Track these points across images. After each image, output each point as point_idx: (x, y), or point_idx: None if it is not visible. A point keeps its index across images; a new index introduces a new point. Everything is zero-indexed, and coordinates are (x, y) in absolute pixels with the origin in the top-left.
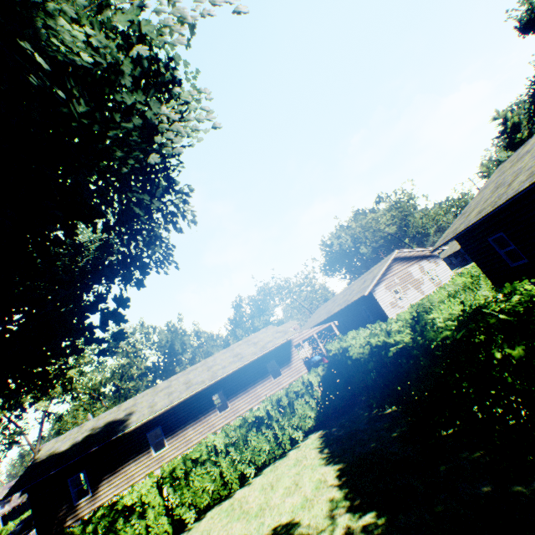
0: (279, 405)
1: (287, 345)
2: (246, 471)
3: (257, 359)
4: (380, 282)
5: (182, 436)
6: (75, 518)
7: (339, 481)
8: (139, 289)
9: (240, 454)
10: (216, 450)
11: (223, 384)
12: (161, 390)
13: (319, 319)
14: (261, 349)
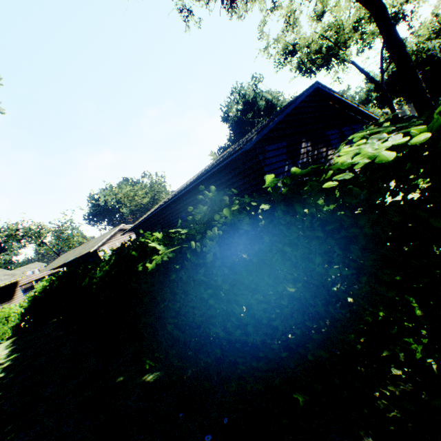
0: None
1: (14, 286)
2: None
3: None
4: (106, 243)
5: None
6: None
7: (9, 351)
8: None
9: None
10: None
11: None
12: None
13: (57, 265)
14: None
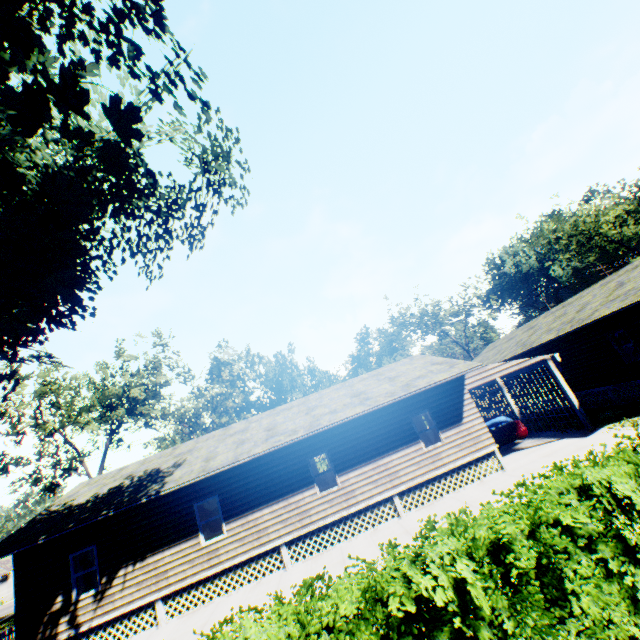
0: (500, 561)
1: (455, 388)
2: None
3: (395, 406)
4: None
5: (252, 521)
6: (72, 623)
7: None
8: (111, 174)
9: None
10: None
11: (330, 442)
12: (232, 435)
13: (502, 356)
14: (403, 389)
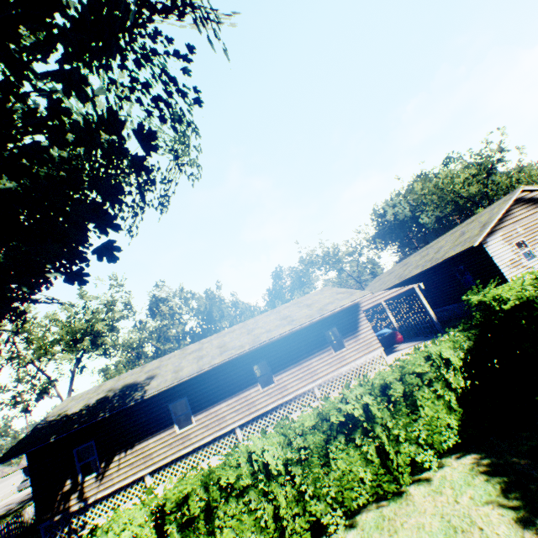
0: (385, 395)
1: (354, 310)
2: (325, 519)
3: (313, 325)
4: (495, 230)
5: (213, 413)
6: (80, 498)
7: None
8: (138, 175)
9: (313, 482)
10: (268, 469)
11: (267, 353)
12: (190, 353)
13: (385, 286)
14: (318, 312)
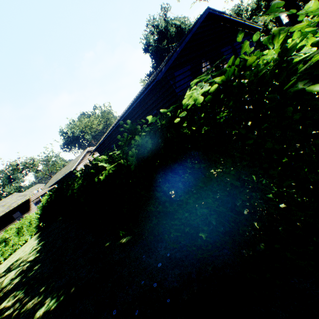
0: (17, 229)
1: (28, 202)
2: None
3: (6, 214)
4: (81, 163)
5: None
6: None
7: (38, 241)
8: None
9: None
10: None
11: None
12: None
13: (52, 183)
14: (8, 208)
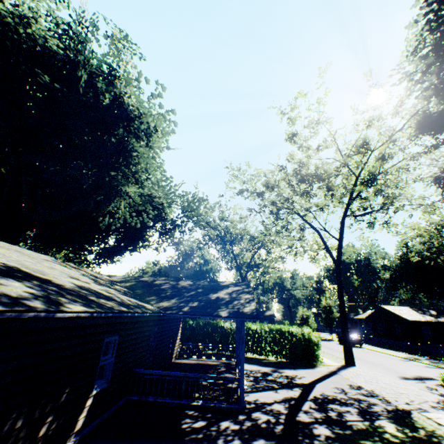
0: None
1: None
2: None
3: None
4: None
5: None
6: None
7: None
8: None
9: None
10: None
11: None
12: None
13: None
14: None
